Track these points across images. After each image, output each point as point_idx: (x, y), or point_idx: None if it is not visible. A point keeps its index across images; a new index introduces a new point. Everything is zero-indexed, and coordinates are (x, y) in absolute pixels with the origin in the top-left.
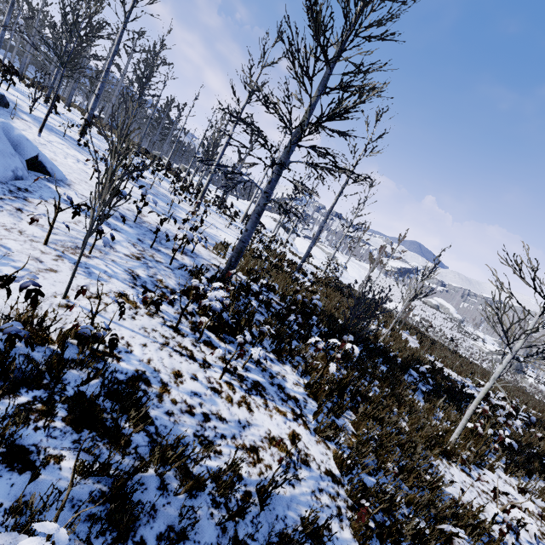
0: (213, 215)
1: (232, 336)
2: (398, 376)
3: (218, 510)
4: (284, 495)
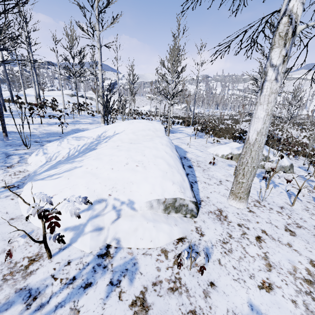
0: None
1: None
2: None
3: None
4: None
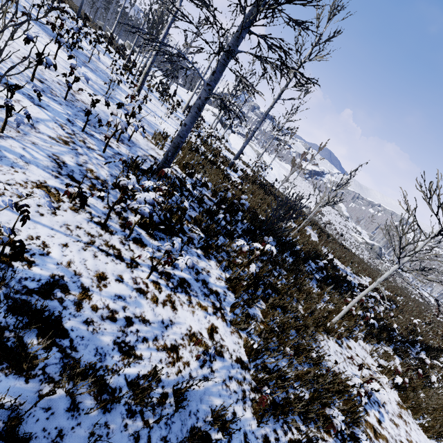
0: (155, 101)
1: (163, 233)
2: (300, 266)
3: (132, 420)
4: (199, 389)
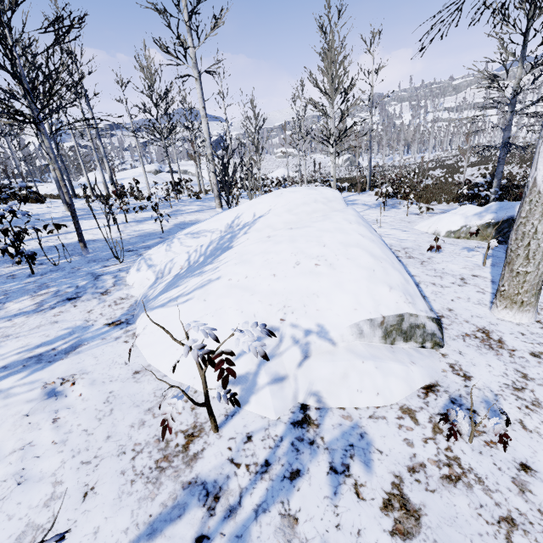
0: None
1: None
2: None
3: None
4: None
